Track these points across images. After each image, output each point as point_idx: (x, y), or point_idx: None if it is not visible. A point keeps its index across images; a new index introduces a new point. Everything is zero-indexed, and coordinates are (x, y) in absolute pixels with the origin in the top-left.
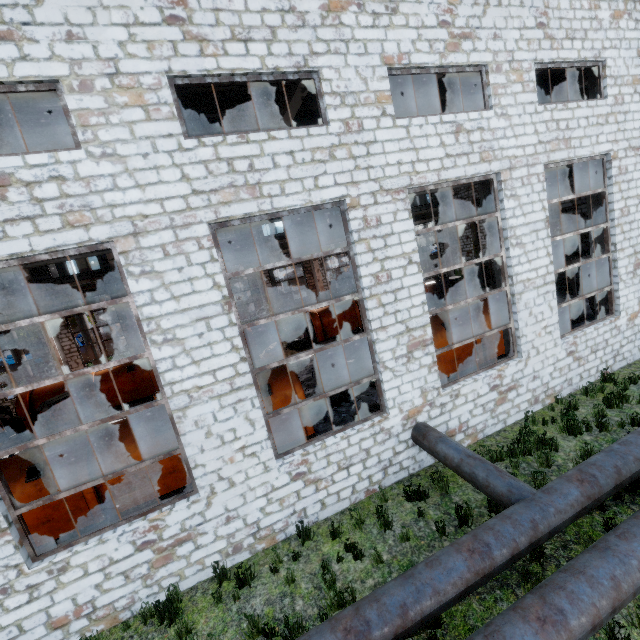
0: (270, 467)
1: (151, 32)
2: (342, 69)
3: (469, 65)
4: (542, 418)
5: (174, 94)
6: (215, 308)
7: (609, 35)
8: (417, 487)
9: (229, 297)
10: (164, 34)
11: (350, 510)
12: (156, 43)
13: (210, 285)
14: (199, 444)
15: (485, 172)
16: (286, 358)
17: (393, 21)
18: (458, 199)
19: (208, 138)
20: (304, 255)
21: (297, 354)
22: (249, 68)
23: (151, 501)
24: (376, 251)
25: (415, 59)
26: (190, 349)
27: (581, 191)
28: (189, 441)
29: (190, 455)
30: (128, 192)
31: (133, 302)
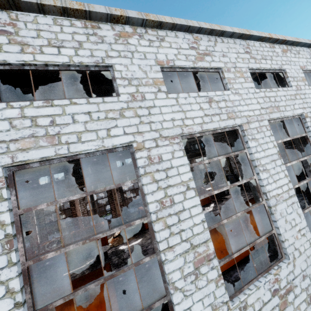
0: None
1: None
2: (129, 65)
3: (211, 68)
4: None
5: None
6: None
7: (283, 59)
8: None
9: (16, 233)
10: None
11: None
12: None
13: None
14: None
15: (232, 125)
16: (73, 292)
17: (162, 44)
18: (217, 145)
19: (16, 102)
20: None
21: (86, 285)
22: (59, 61)
23: None
24: (159, 181)
25: (177, 63)
26: None
27: (289, 136)
28: None
29: None
30: None
31: None
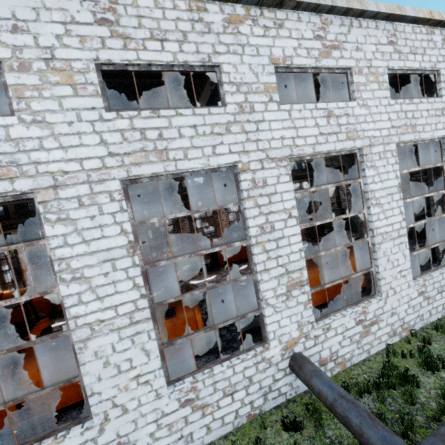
0: (161, 394)
1: (84, 29)
2: (238, 65)
3: (337, 68)
4: (401, 351)
5: (100, 77)
6: (121, 251)
7: (441, 52)
8: (293, 415)
9: (135, 241)
10: (95, 31)
11: (232, 440)
12: (88, 38)
13: (118, 231)
14: (97, 373)
15: (350, 147)
16: (182, 294)
17: (279, 33)
18: (325, 166)
19: (125, 112)
20: (213, 201)
21: (192, 291)
22: (163, 60)
23: (64, 408)
24: (262, 206)
25: (296, 61)
26: (96, 286)
27: (422, 164)
28: (88, 370)
29: (87, 383)
30: (52, 152)
31: (49, 244)
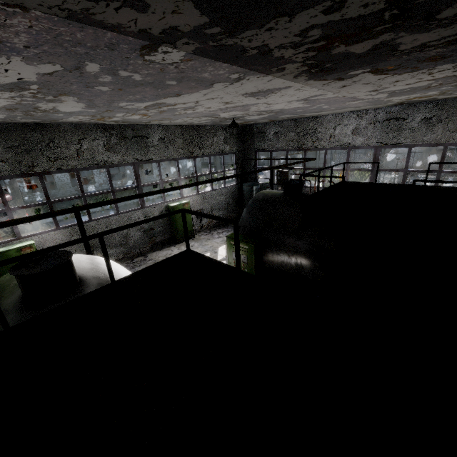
0: None
1: None
2: None
3: None
4: None
5: None
6: None
7: None
8: None
9: None
10: None
11: None
12: None
13: None
14: None
15: None
16: None
17: None
18: None
19: None
20: None
21: None
22: None
23: None
24: None
25: None
26: None
27: None
28: None
29: None
30: None
31: None
